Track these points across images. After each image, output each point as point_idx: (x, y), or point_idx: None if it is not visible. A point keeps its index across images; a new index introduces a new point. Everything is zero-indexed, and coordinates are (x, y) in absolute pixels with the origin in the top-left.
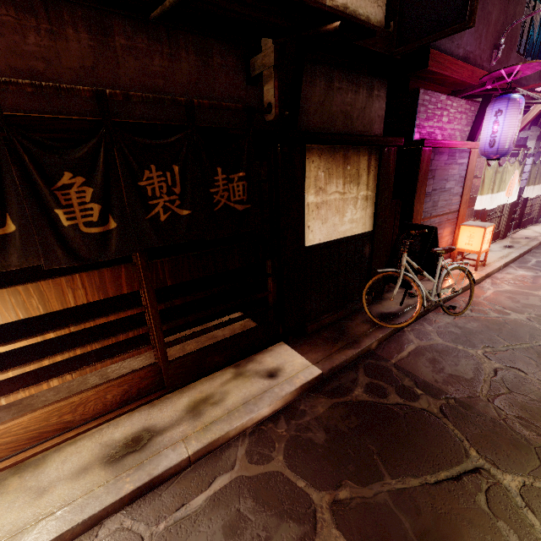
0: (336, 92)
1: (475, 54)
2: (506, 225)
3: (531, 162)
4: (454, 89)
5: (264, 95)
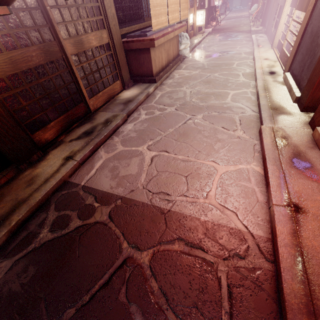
0: None
1: None
2: None
3: None
4: None
5: None
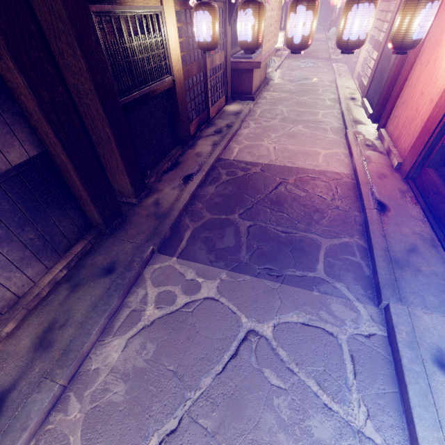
0: None
1: None
2: None
3: None
4: None
5: None
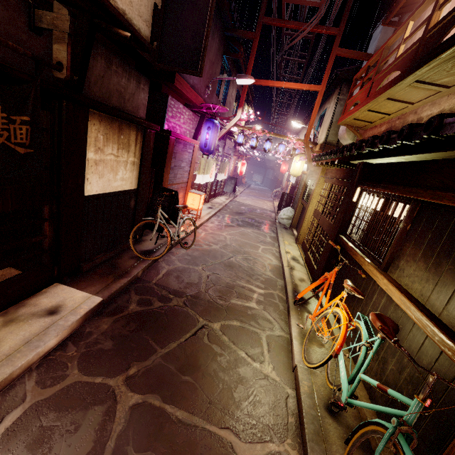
0: (113, 73)
1: (198, 86)
2: (209, 194)
3: (220, 159)
4: (186, 102)
5: (53, 52)
